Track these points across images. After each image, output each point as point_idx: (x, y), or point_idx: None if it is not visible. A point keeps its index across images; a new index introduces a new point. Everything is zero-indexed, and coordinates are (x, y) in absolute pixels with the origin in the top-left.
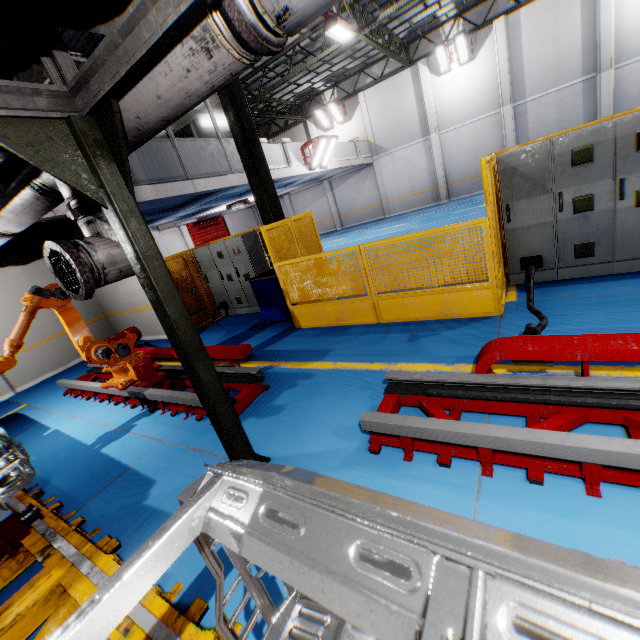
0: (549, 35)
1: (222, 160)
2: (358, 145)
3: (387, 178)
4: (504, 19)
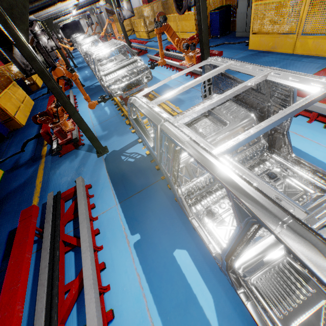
0: None
1: None
2: None
3: None
4: None
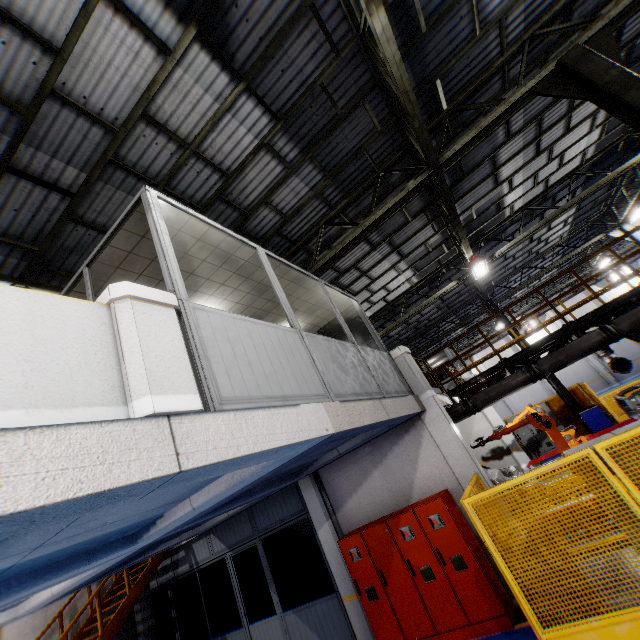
0: (581, 313)
1: None
2: None
3: (513, 400)
4: (550, 311)
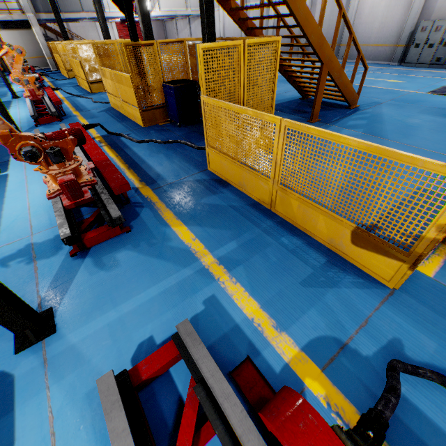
0: None
1: (79, 6)
2: (188, 3)
3: None
4: None
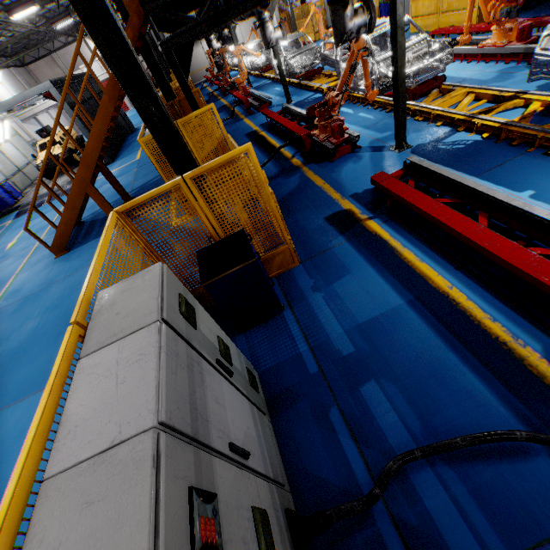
0: None
1: None
2: None
3: None
4: None
